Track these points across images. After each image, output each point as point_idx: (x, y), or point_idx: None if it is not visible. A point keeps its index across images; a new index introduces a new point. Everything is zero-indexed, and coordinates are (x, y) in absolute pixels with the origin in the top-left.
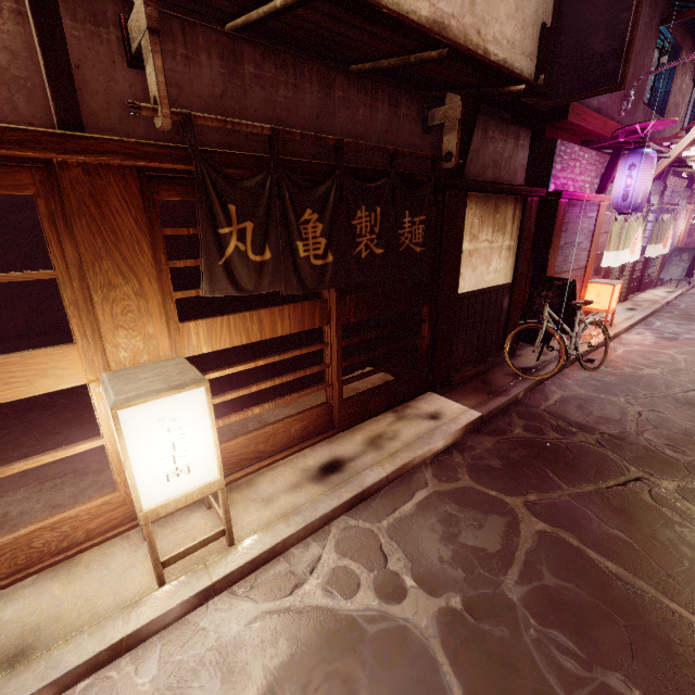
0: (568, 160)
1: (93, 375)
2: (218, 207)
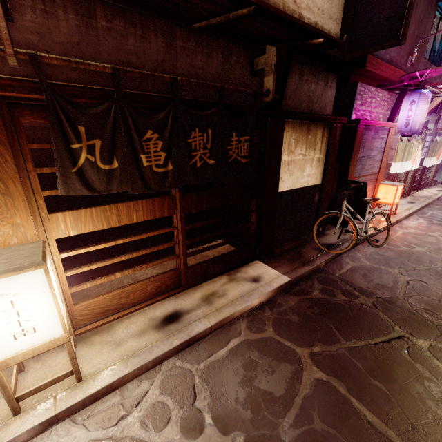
0: (366, 97)
1: None
2: (68, 128)
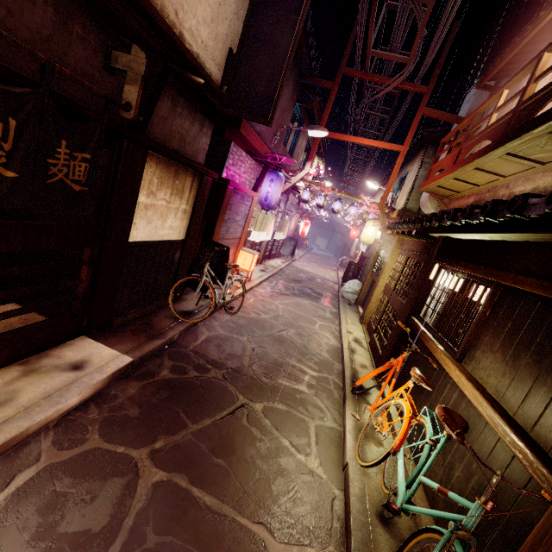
0: (238, 159)
1: None
2: None
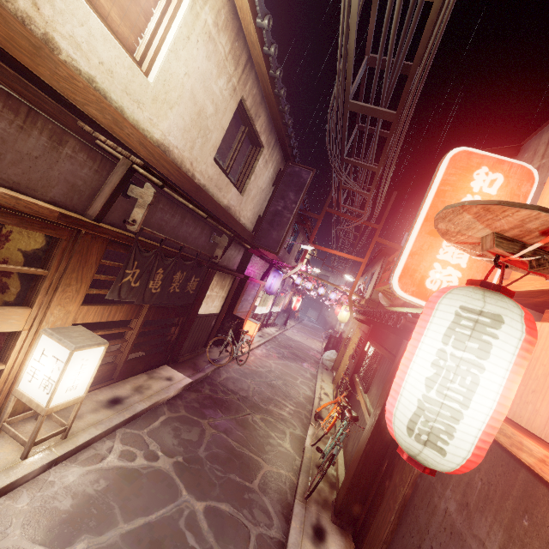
0: (254, 263)
1: (28, 326)
2: (132, 262)
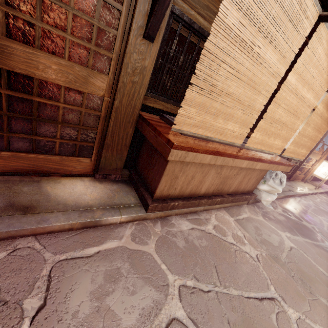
0: None
1: (318, 159)
2: None
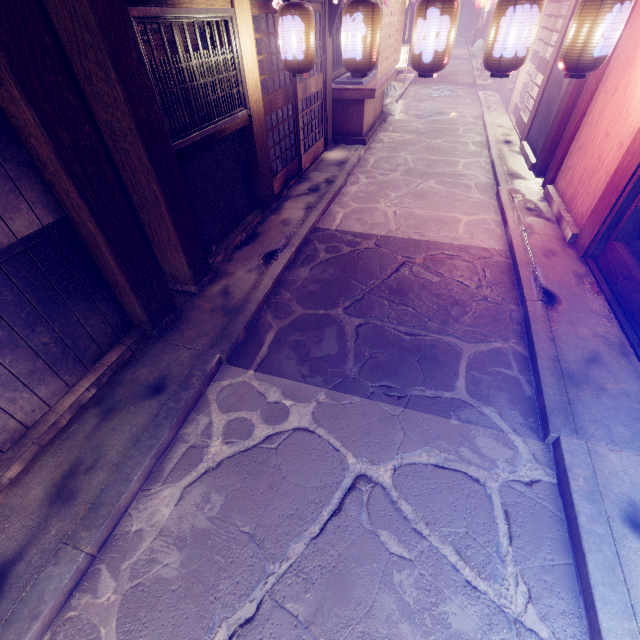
0: None
1: None
2: None
